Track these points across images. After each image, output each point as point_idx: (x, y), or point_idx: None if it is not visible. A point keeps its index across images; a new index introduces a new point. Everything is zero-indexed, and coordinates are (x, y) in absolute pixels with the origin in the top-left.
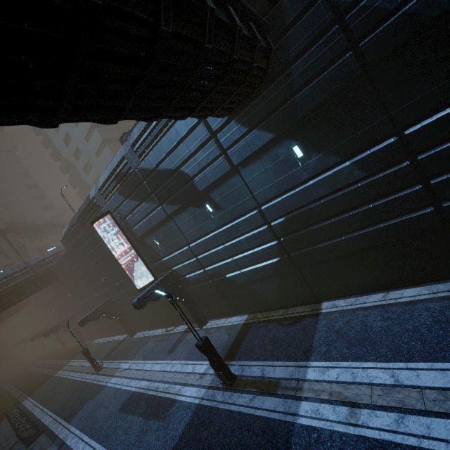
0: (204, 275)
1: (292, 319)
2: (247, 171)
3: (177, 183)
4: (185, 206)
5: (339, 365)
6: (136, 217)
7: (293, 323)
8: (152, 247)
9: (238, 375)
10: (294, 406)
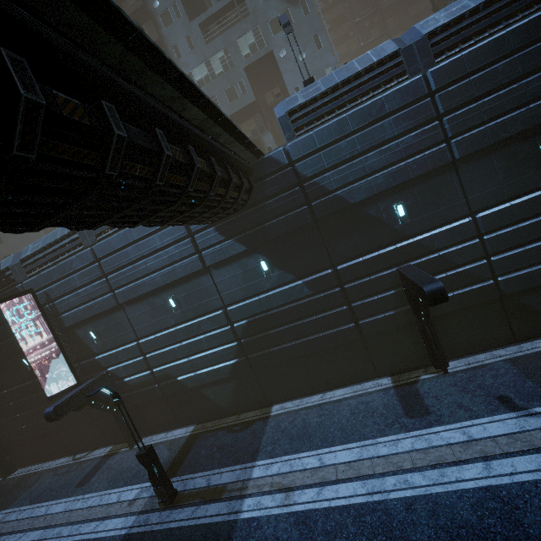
0: (149, 378)
1: (243, 424)
2: (218, 272)
3: (140, 272)
4: (144, 296)
5: (282, 459)
6: (72, 302)
7: (244, 428)
8: (85, 340)
9: (180, 491)
10: (238, 505)
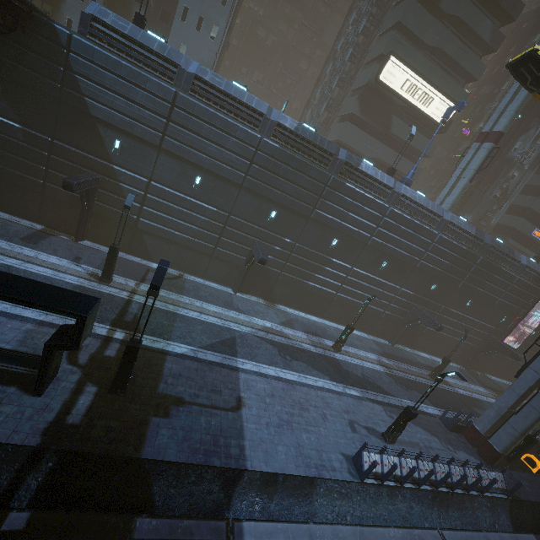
0: None
1: None
2: None
3: None
4: None
5: None
6: None
7: None
8: None
9: None
10: None
